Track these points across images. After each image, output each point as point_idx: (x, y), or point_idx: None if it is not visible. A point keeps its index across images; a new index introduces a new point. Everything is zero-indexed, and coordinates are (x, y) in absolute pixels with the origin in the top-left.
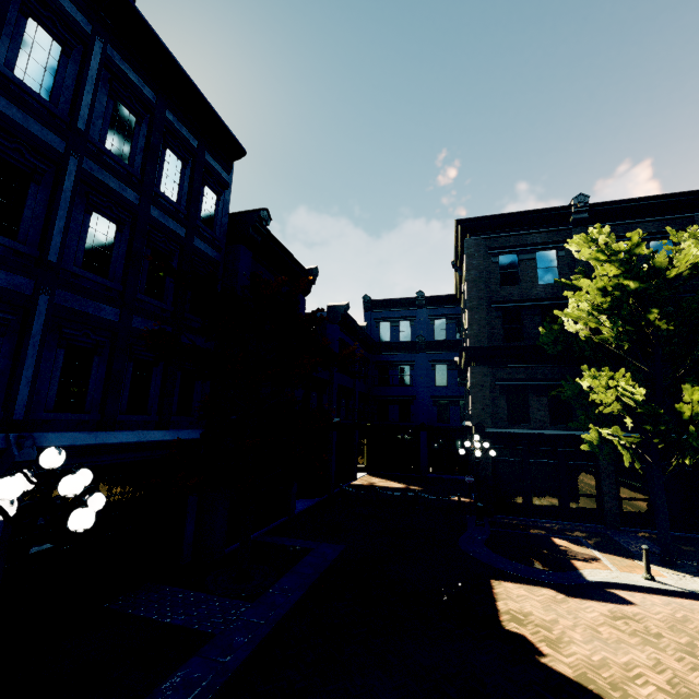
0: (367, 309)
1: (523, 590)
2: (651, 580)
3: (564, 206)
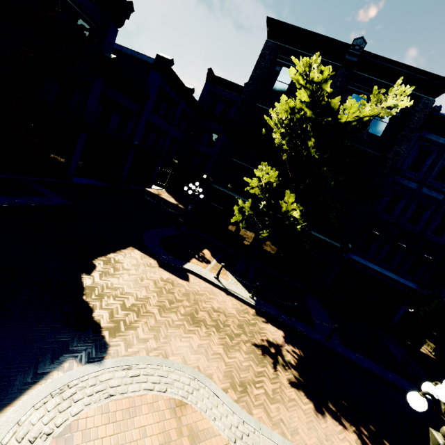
0: (208, 81)
1: (140, 256)
2: (216, 278)
3: (345, 43)
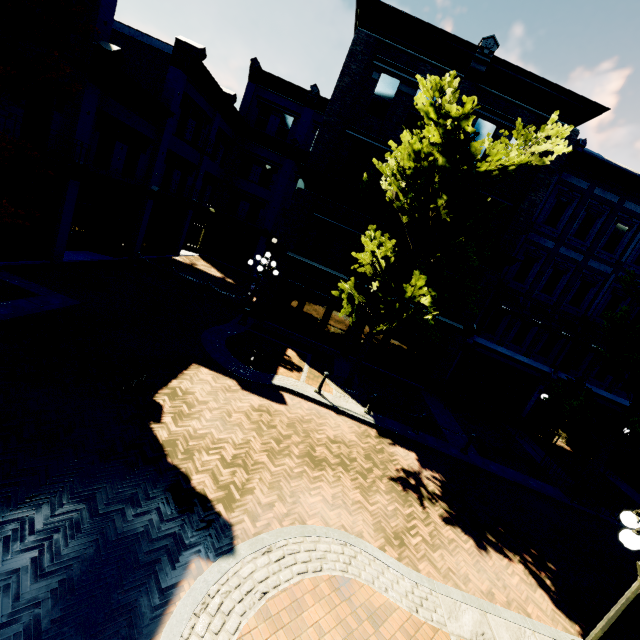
0: (252, 79)
1: (212, 377)
2: (318, 393)
3: (470, 44)
